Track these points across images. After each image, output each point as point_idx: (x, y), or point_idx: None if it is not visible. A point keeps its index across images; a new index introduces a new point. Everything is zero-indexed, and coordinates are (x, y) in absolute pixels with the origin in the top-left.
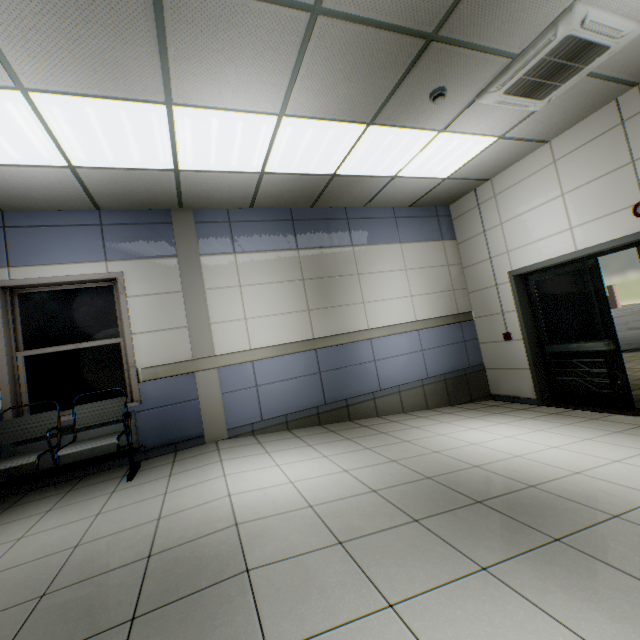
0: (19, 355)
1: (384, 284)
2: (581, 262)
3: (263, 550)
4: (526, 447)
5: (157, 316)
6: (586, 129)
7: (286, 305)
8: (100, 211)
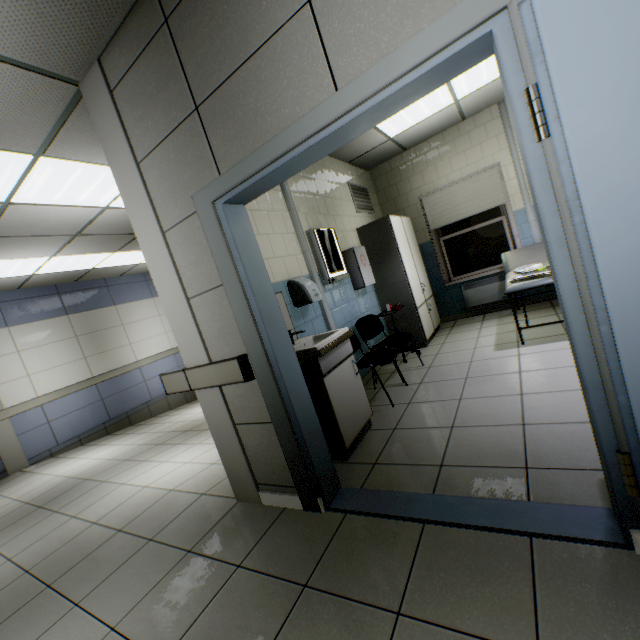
0: None
1: (145, 328)
2: None
3: (92, 474)
4: None
5: None
6: None
7: (65, 358)
8: None
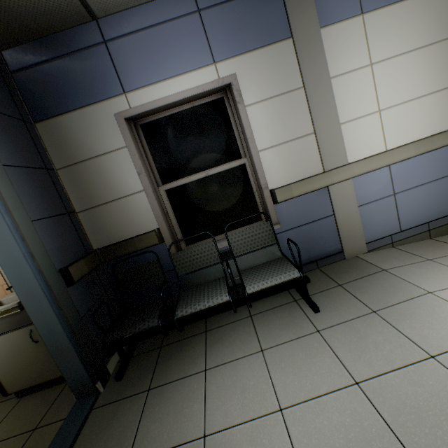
0: (160, 190)
1: None
2: None
3: None
4: None
5: (279, 125)
6: None
7: (430, 81)
8: None
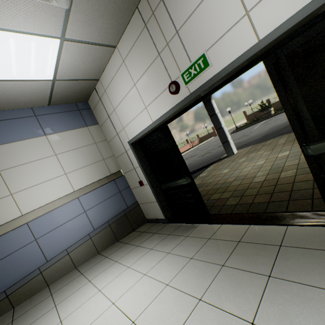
0: None
1: (34, 172)
2: (161, 129)
3: None
4: None
5: None
6: (130, 34)
7: None
8: None
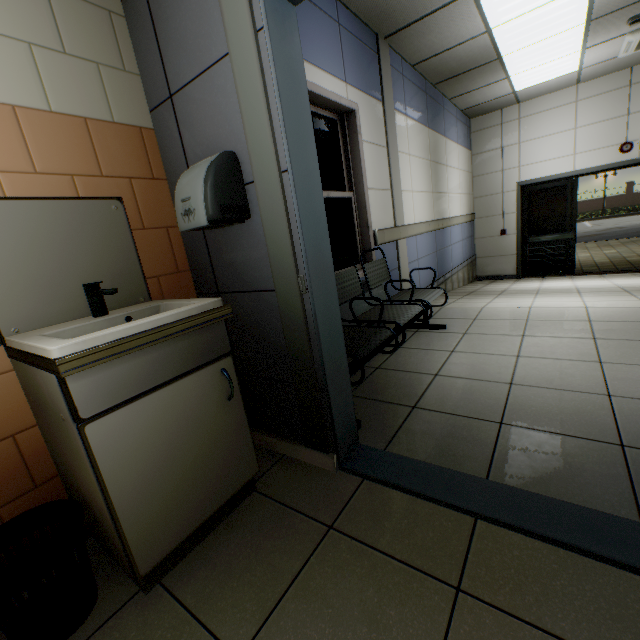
0: None
1: (453, 179)
2: (568, 180)
3: None
4: (602, 283)
5: (376, 172)
6: (606, 83)
7: (425, 184)
8: (336, 1)
